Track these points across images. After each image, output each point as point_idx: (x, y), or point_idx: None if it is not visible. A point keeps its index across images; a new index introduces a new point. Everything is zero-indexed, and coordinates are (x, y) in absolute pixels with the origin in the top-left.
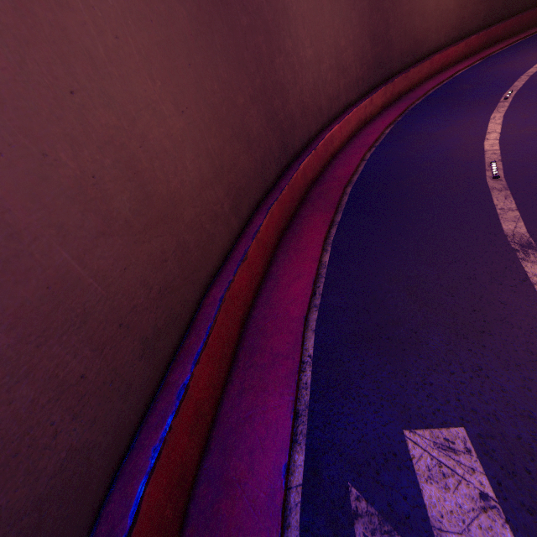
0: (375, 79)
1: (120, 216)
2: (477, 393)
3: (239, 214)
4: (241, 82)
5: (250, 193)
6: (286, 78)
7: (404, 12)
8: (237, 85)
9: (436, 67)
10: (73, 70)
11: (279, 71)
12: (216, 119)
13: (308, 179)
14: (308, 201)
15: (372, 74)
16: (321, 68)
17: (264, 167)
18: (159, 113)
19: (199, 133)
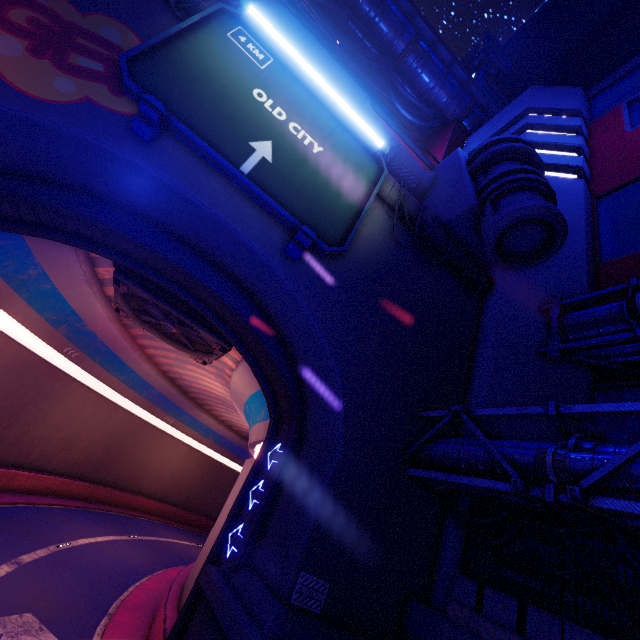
0: (89, 474)
1: None
2: None
3: None
4: None
5: None
6: (26, 418)
7: (136, 454)
8: None
9: (137, 505)
10: None
11: (26, 412)
12: None
13: None
14: None
15: (89, 469)
16: (56, 434)
17: None
18: None
19: None
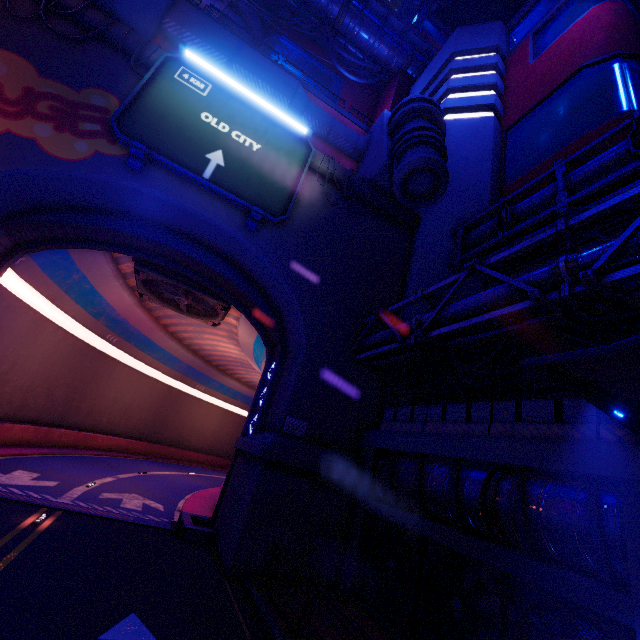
0: (147, 436)
1: (0, 369)
2: (54, 475)
3: (16, 413)
4: (69, 377)
5: (29, 413)
6: (91, 393)
7: (180, 418)
8: (66, 376)
9: (190, 458)
10: (30, 341)
11: (90, 388)
12: (47, 377)
13: (61, 441)
14: (50, 447)
15: (146, 432)
16: (115, 405)
17: (46, 412)
18: (35, 361)
19: (38, 375)
